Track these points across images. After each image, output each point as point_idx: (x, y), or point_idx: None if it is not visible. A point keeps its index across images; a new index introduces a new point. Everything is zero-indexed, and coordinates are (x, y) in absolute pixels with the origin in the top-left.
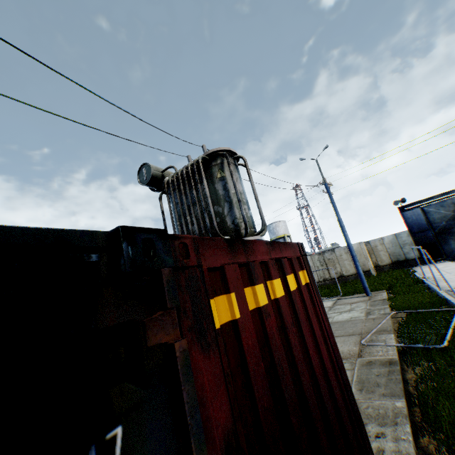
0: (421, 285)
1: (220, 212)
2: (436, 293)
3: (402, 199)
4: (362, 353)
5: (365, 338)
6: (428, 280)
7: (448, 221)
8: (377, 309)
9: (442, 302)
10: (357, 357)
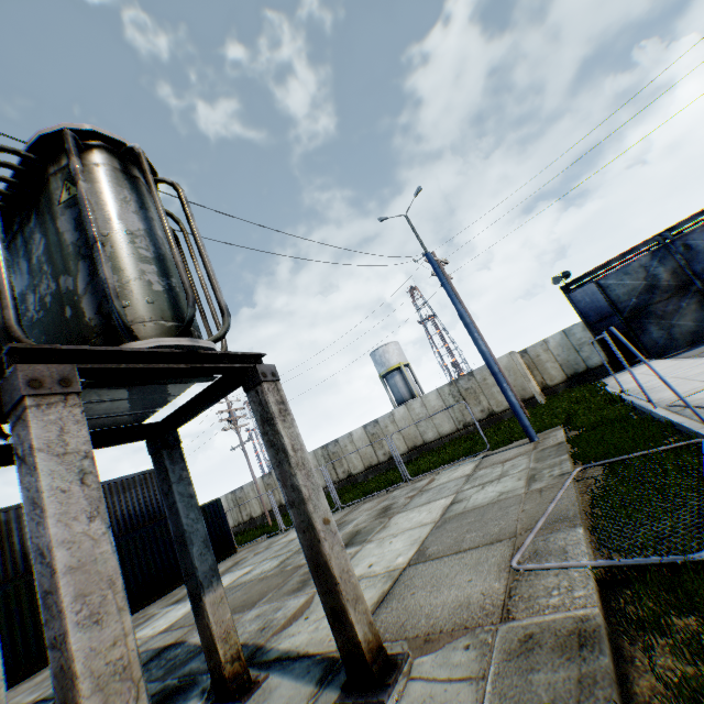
0: (621, 404)
1: (70, 291)
2: (651, 415)
3: (564, 272)
4: (513, 603)
5: (521, 548)
6: (630, 394)
7: (640, 296)
8: (549, 466)
9: (667, 430)
10: (500, 622)
